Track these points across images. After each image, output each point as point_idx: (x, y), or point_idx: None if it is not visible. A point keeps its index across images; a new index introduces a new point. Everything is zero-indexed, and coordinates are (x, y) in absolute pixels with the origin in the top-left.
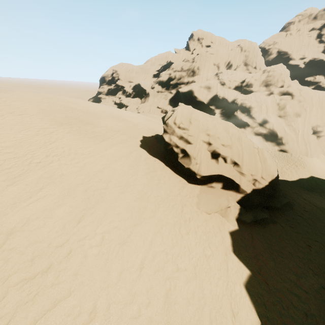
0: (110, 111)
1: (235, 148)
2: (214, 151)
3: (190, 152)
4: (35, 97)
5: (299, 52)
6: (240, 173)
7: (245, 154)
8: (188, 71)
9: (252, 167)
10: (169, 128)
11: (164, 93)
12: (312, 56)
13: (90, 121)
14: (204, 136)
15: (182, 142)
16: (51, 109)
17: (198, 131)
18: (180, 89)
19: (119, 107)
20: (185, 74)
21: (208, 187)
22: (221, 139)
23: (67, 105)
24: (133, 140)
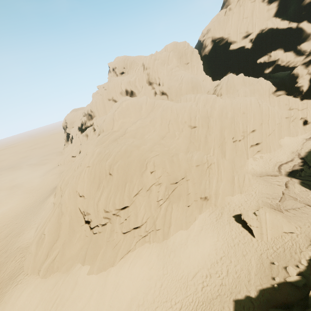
0: None
1: None
2: None
3: None
4: None
5: (239, 30)
6: None
7: None
8: (87, 115)
9: None
10: None
11: None
12: (259, 27)
13: None
14: None
15: None
16: None
17: None
18: None
19: None
20: (86, 119)
21: None
22: None
23: None
24: None
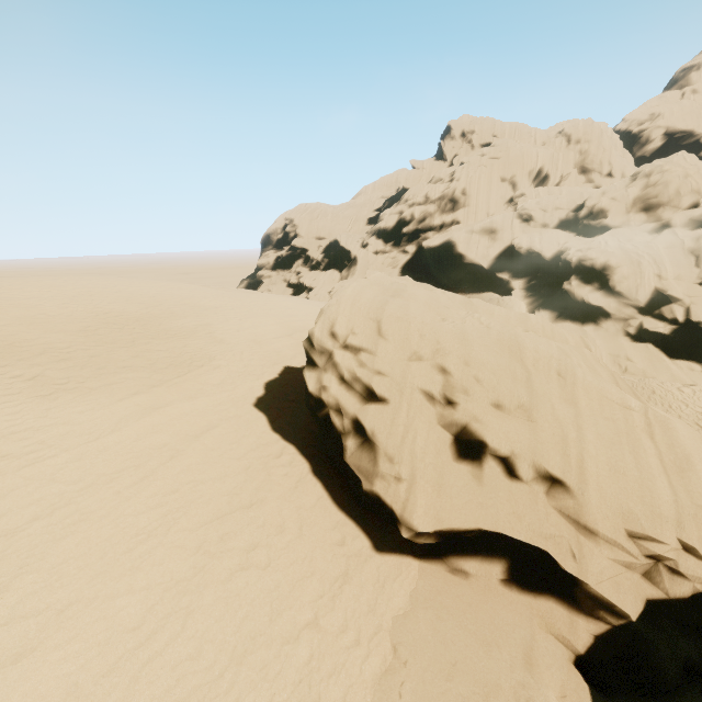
0: (235, 306)
1: (546, 416)
2: (463, 430)
3: (377, 433)
4: (59, 286)
5: None
6: (577, 525)
7: (589, 443)
8: (440, 201)
9: (628, 504)
10: (317, 351)
11: (390, 254)
12: None
13: (146, 335)
14: (427, 374)
15: (356, 397)
16: (61, 312)
17: (407, 358)
18: (423, 242)
19: (296, 292)
20: (435, 209)
21: (451, 570)
22: (488, 386)
23: (121, 300)
24: (243, 385)
